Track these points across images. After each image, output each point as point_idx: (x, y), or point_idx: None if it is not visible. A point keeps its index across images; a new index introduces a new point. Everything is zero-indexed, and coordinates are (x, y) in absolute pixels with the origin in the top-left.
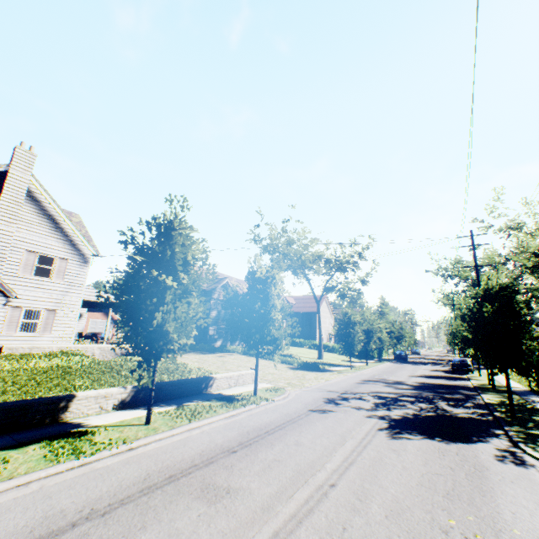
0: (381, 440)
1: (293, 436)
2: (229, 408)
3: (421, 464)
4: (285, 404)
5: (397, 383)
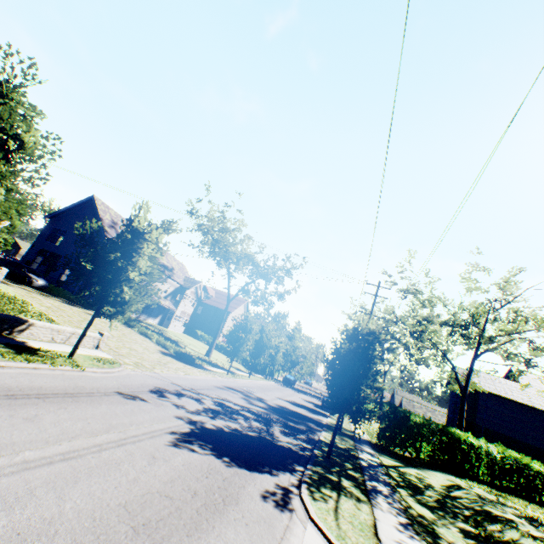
0: (155, 443)
1: (41, 409)
2: (3, 357)
3: (164, 481)
4: (96, 378)
5: (257, 399)
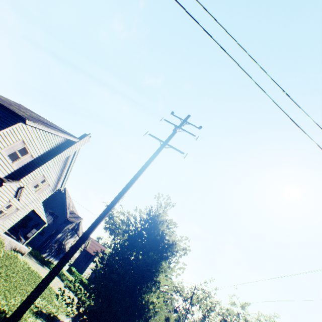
0: None
1: None
2: None
3: None
4: None
5: None
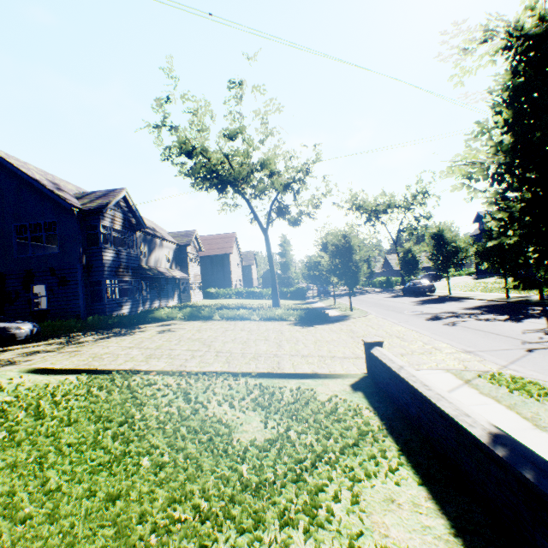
0: None
1: None
2: None
3: None
4: None
5: (467, 315)
